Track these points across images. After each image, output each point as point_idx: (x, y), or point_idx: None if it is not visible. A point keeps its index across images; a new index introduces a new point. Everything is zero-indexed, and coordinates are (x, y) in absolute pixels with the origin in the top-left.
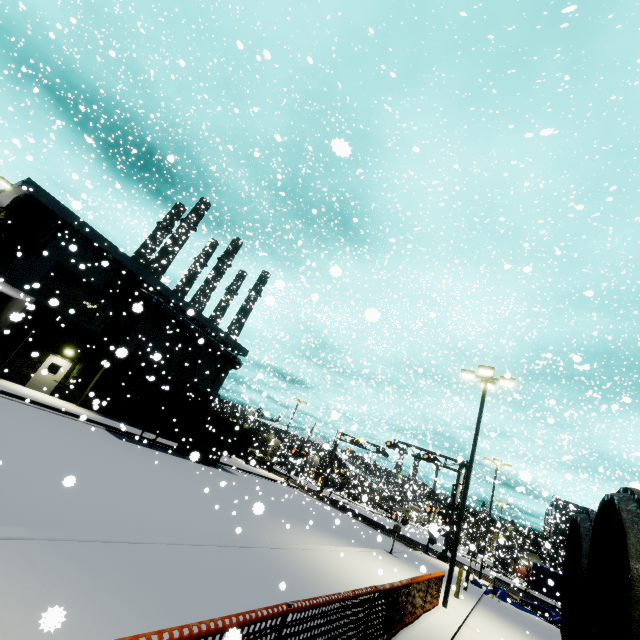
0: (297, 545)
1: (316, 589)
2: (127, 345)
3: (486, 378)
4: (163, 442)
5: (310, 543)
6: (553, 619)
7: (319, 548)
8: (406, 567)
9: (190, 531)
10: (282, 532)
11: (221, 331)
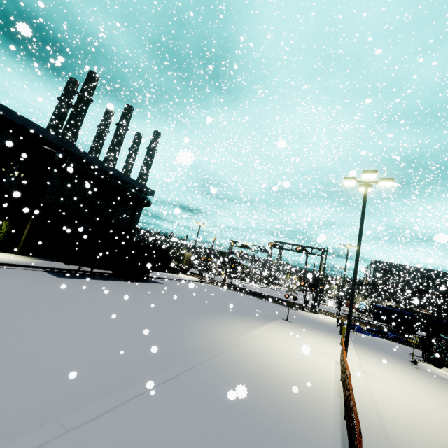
0: (227, 344)
1: (262, 400)
2: (45, 199)
3: (366, 182)
4: (100, 271)
5: (233, 332)
6: (390, 337)
7: (244, 339)
8: (301, 330)
9: (127, 367)
10: (210, 329)
11: (128, 177)
